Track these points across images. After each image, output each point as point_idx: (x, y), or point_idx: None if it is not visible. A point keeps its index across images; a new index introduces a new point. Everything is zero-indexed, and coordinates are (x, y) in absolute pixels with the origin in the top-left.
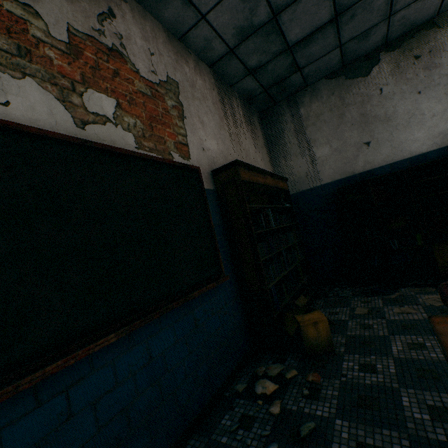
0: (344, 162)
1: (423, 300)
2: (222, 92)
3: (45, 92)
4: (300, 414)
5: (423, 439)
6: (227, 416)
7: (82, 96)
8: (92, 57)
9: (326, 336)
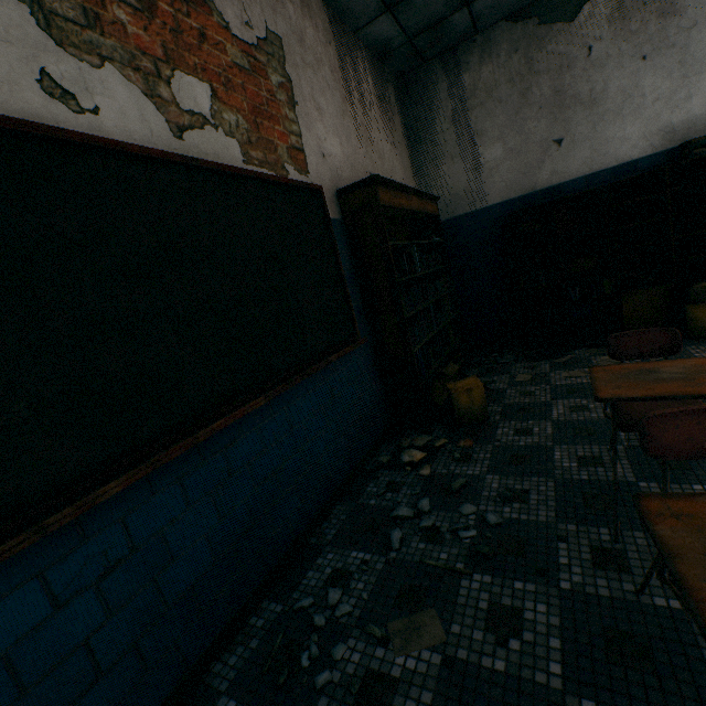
0: (522, 171)
1: (598, 362)
2: (343, 47)
3: (130, 86)
4: (451, 475)
5: (567, 480)
6: (372, 485)
7: (171, 86)
8: (170, 12)
9: (481, 404)
